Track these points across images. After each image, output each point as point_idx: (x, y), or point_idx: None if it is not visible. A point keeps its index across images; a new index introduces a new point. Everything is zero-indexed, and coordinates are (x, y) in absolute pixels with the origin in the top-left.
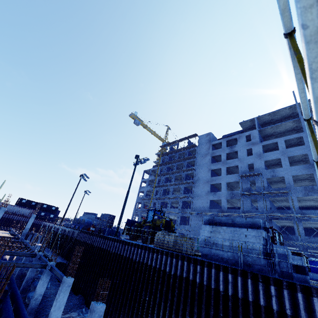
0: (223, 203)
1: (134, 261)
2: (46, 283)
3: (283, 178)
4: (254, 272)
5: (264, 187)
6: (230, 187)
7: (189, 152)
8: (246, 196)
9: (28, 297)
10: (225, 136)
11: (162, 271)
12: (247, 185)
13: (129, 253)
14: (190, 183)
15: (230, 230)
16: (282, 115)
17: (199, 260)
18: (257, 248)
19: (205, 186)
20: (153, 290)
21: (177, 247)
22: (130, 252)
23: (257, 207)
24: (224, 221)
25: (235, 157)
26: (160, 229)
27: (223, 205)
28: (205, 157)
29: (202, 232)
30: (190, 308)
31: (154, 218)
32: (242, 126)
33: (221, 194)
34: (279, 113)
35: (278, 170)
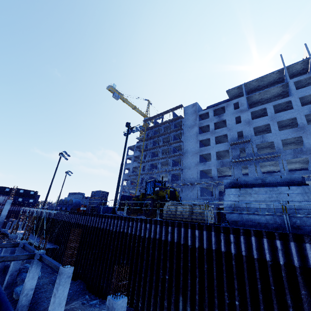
0: (214, 172)
1: (143, 237)
2: (37, 275)
3: (272, 143)
4: (309, 234)
5: (254, 153)
6: (218, 157)
7: (175, 124)
8: (236, 163)
9: (16, 293)
10: (211, 107)
11: (182, 245)
12: (237, 152)
13: (135, 229)
14: (178, 155)
15: (265, 190)
16: (269, 80)
17: (232, 228)
18: (305, 207)
19: (194, 157)
20: (174, 268)
21: (194, 217)
22: (136, 228)
23: (244, 174)
24: (251, 182)
25: (222, 126)
26: (165, 201)
27: (213, 174)
28: (193, 128)
29: (227, 197)
30: (226, 283)
31: (155, 190)
32: (228, 94)
33: (211, 164)
34: (267, 78)
35: (267, 135)
